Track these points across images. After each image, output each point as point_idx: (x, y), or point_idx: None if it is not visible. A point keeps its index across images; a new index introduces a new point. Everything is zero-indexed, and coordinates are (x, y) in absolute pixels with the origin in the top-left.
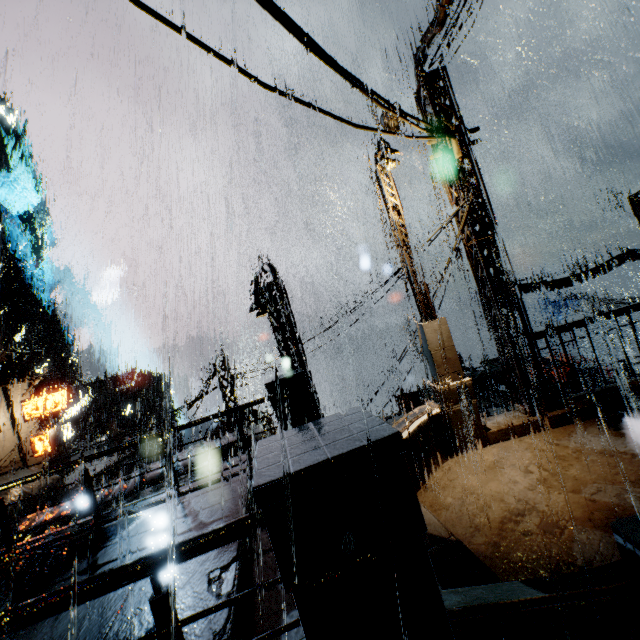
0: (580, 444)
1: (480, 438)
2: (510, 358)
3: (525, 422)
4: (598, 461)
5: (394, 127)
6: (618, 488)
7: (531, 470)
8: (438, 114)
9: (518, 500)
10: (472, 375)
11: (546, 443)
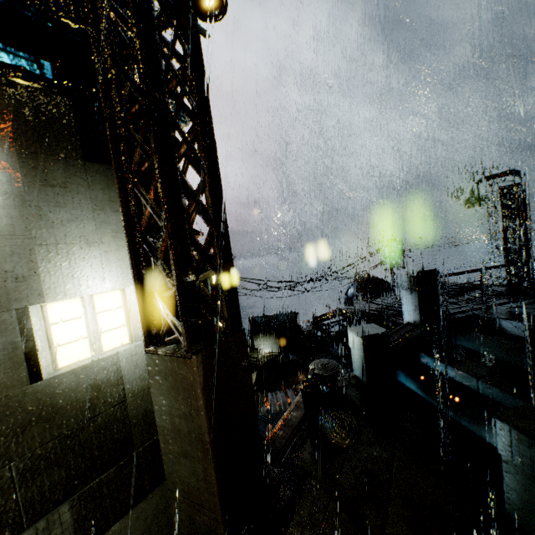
0: None
1: None
2: None
3: None
4: None
5: None
6: None
7: None
8: None
9: None
10: None
11: None
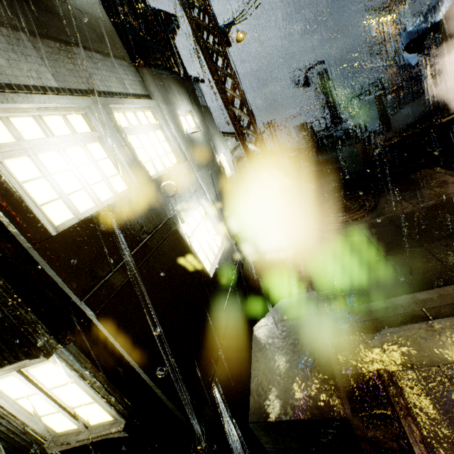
0: None
1: None
2: (406, 79)
3: None
4: None
5: (371, 0)
6: None
7: None
8: None
9: None
10: None
11: None
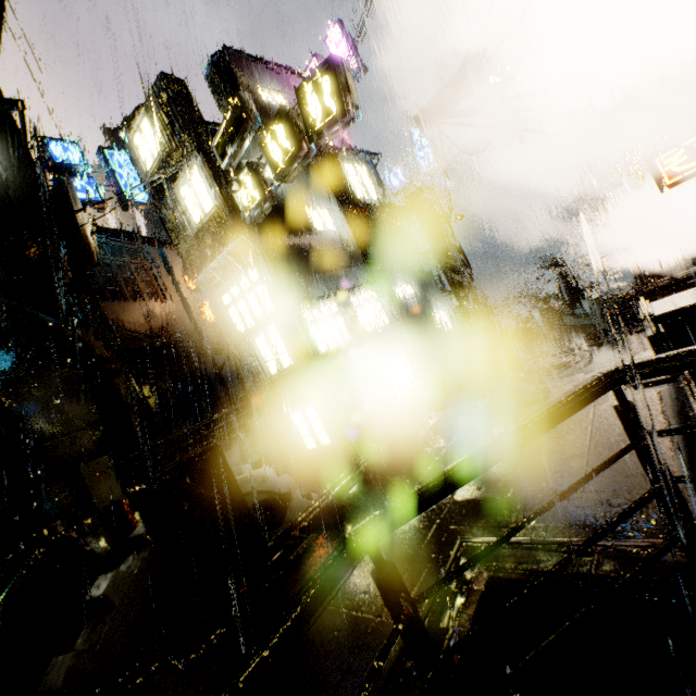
0: None
1: None
2: None
3: None
4: None
5: None
6: None
7: None
8: None
9: None
10: None
11: None
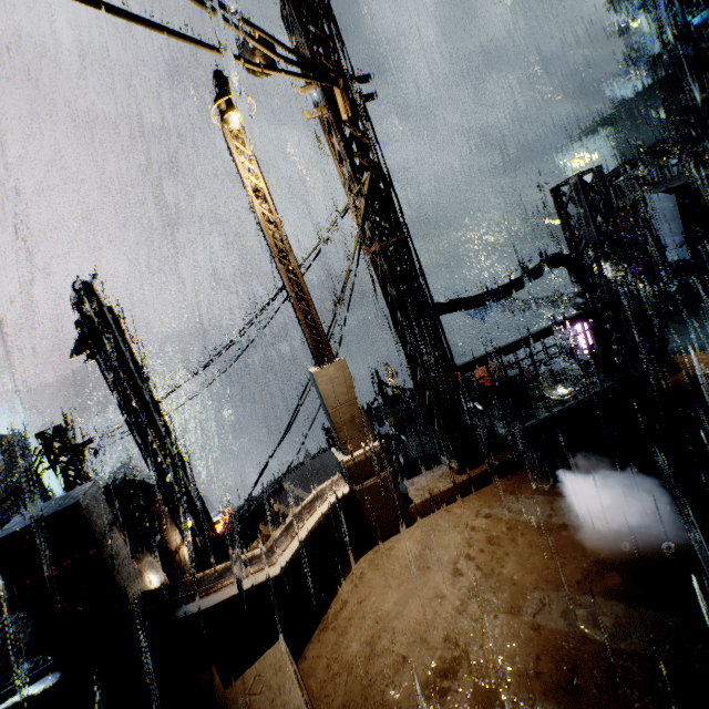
0: (515, 513)
1: (401, 517)
2: (432, 403)
3: (453, 485)
4: (537, 544)
5: None
6: (565, 597)
7: (461, 569)
8: (313, 45)
9: (445, 638)
10: (397, 411)
11: (477, 514)
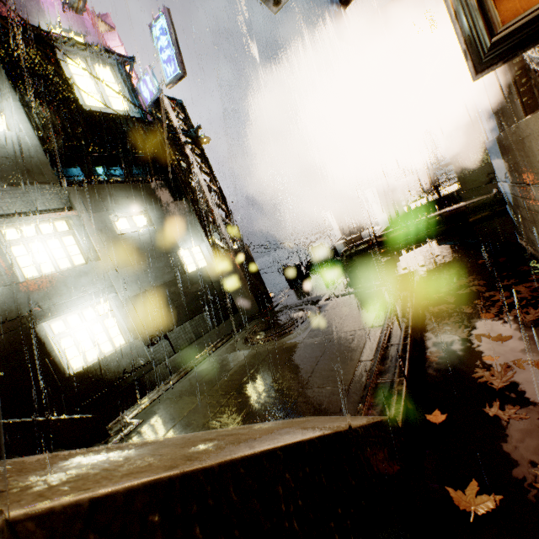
0: None
1: None
2: None
3: None
4: None
5: None
6: None
7: None
8: None
9: None
10: None
11: None
